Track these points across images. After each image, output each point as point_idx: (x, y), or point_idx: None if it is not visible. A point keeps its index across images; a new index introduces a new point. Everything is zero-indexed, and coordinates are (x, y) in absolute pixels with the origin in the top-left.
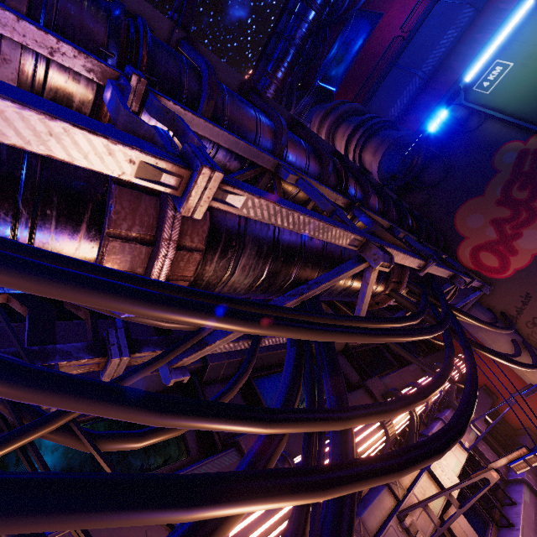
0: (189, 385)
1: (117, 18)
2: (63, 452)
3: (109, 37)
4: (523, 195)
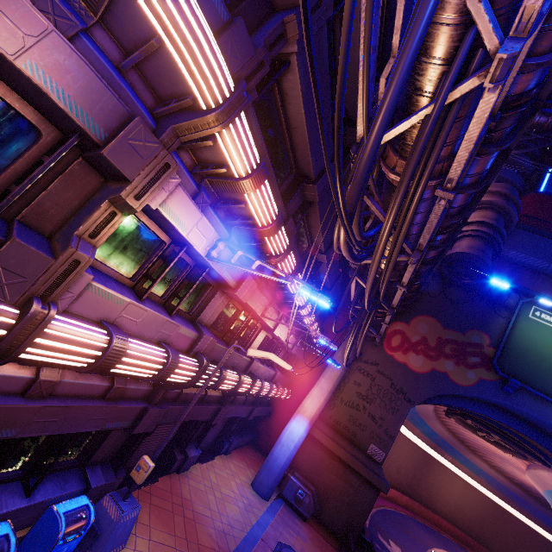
0: (300, 177)
1: (530, 95)
2: (272, 130)
3: (518, 95)
4: (447, 351)
